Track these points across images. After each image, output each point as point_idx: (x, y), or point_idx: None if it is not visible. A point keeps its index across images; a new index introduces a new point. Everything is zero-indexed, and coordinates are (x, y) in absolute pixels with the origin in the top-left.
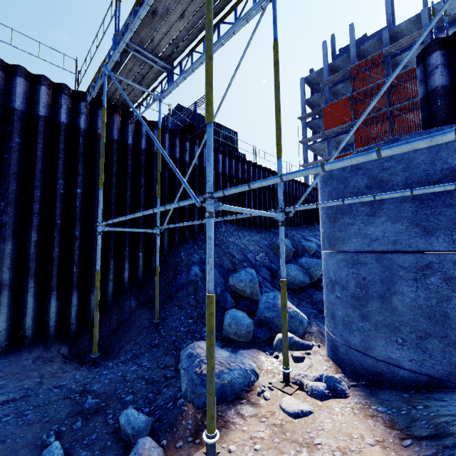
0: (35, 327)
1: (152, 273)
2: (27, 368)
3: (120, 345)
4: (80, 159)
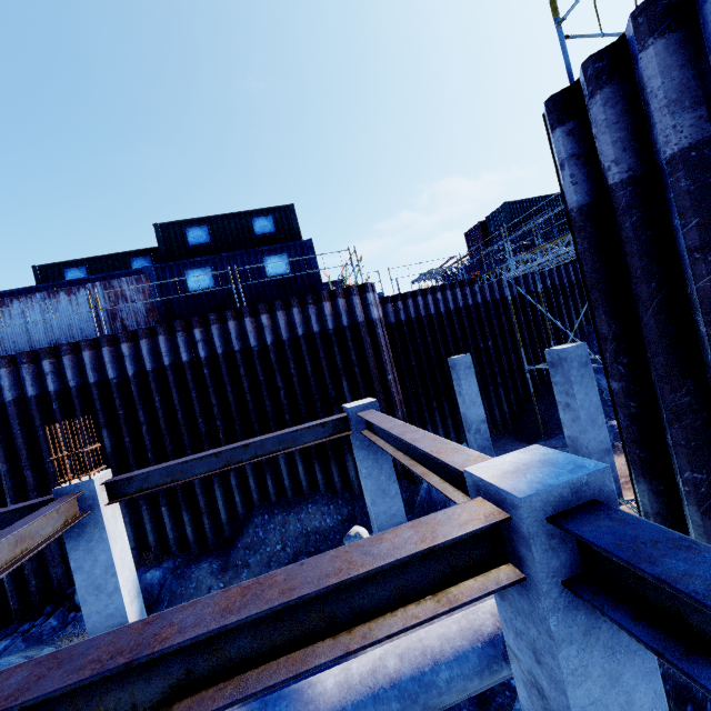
0: (492, 426)
1: (546, 385)
2: (506, 444)
3: (547, 433)
4: (484, 323)
